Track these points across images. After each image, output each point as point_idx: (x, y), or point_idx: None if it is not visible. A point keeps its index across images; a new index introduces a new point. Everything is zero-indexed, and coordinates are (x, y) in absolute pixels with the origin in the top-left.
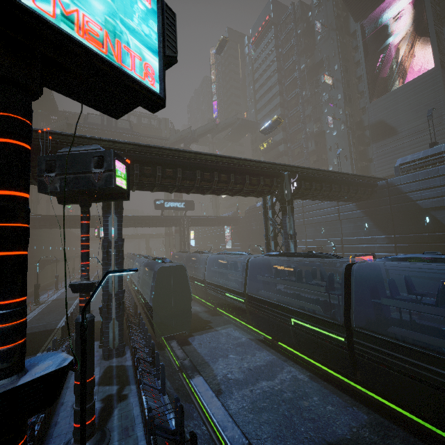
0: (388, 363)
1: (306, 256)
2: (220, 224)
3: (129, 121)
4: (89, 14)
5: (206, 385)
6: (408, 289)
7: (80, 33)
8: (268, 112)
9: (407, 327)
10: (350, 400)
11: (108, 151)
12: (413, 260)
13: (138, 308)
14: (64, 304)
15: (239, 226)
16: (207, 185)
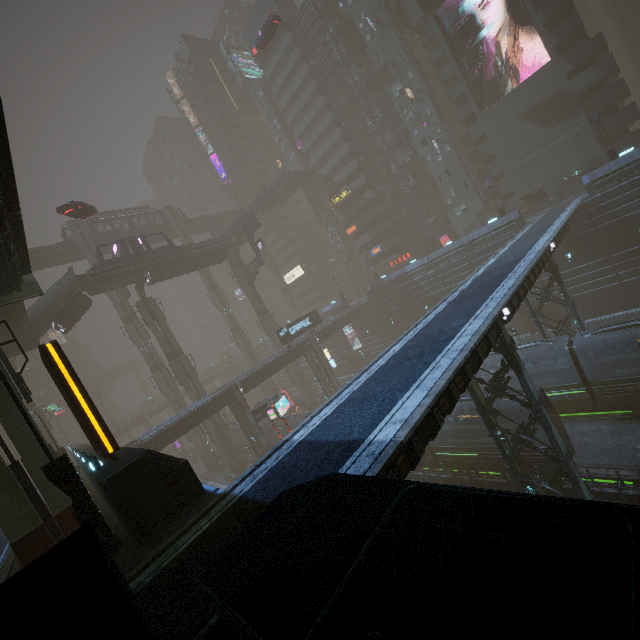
0: None
1: None
2: (346, 324)
3: (162, 233)
4: None
5: None
6: None
7: None
8: (325, 152)
9: None
10: None
11: None
12: None
13: None
14: None
15: (365, 315)
16: None
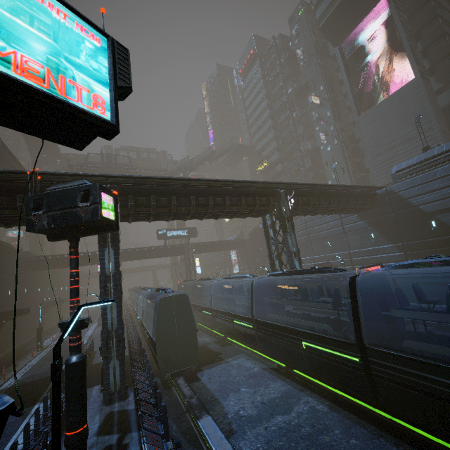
0: (408, 383)
1: (310, 273)
2: (225, 249)
3: (128, 156)
4: (28, 54)
5: (215, 425)
6: (418, 298)
7: (17, 71)
8: (261, 135)
9: (425, 340)
10: (376, 430)
11: (94, 185)
12: (416, 266)
13: (145, 344)
14: (67, 347)
15: (245, 248)
16: (203, 210)
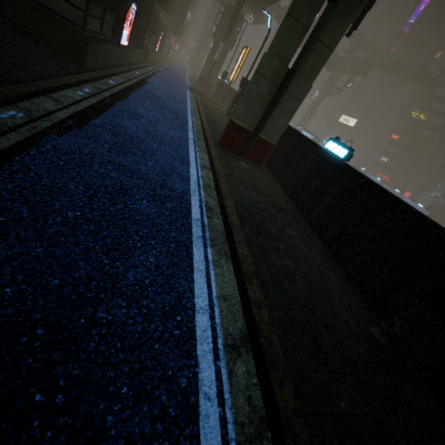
0: None
1: None
2: None
3: None
4: None
5: None
6: None
7: None
8: None
9: None
10: None
11: None
12: None
13: None
14: None
15: None
16: None
